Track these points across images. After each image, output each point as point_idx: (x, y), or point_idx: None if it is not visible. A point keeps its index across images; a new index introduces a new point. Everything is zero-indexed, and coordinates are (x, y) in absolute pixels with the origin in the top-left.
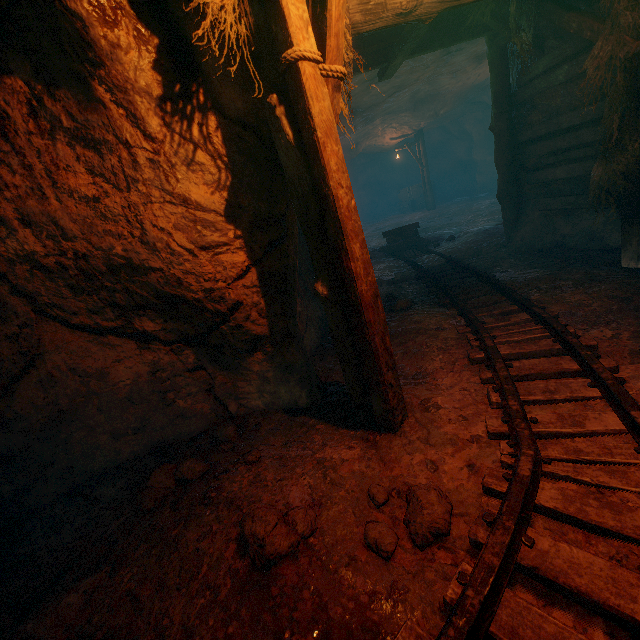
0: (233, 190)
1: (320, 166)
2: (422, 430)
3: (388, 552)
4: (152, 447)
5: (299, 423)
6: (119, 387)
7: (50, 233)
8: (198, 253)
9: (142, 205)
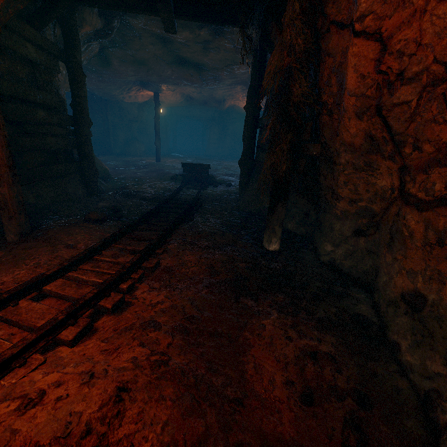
0: None
1: None
2: None
3: None
4: None
5: None
6: None
7: None
8: None
9: None
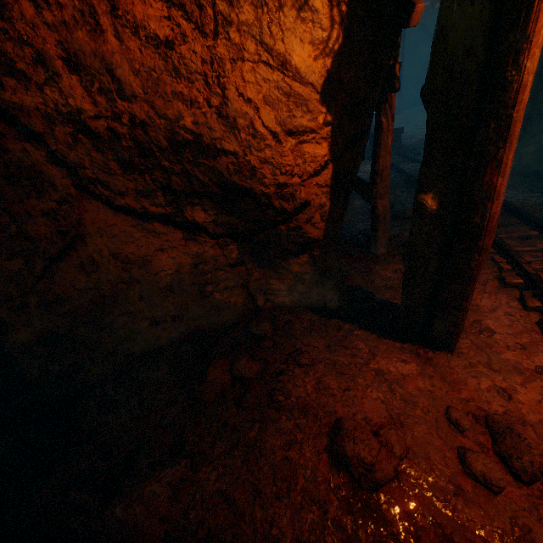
0: (338, 58)
1: (521, 34)
2: (480, 353)
3: (500, 488)
4: (188, 334)
5: (334, 326)
6: (160, 276)
7: (103, 86)
8: (283, 138)
9: (229, 62)
